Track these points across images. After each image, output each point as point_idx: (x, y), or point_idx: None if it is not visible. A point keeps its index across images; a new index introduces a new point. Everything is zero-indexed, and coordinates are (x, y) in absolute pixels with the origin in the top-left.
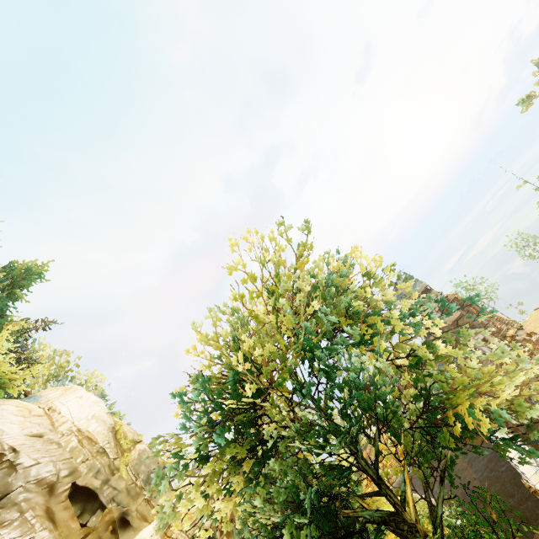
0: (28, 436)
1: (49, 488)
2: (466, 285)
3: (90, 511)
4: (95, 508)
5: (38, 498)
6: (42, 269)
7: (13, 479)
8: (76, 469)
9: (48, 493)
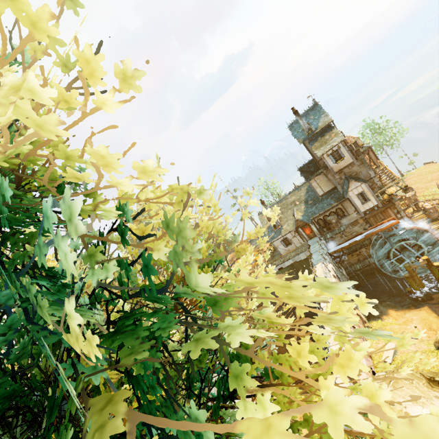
0: None
1: None
2: (377, 128)
3: None
4: None
5: None
6: None
7: None
8: None
9: None
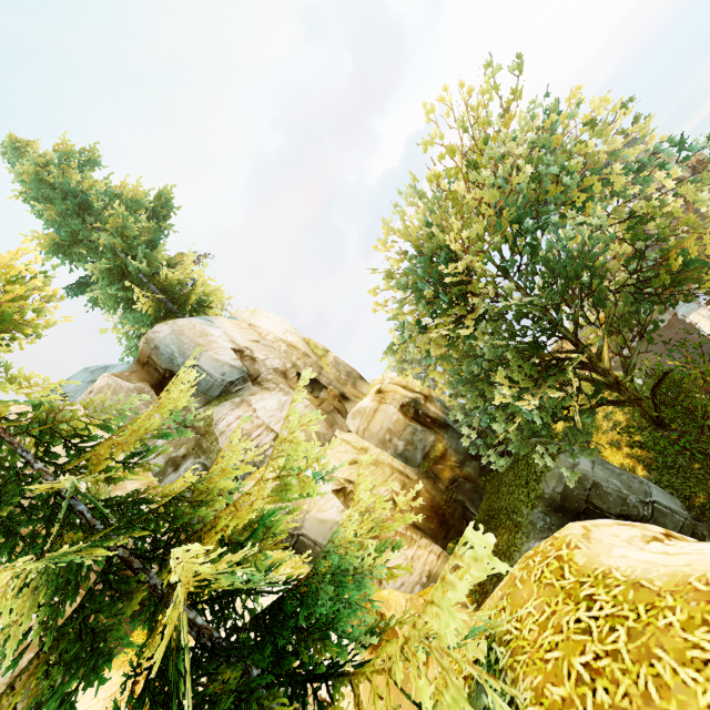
0: (250, 341)
1: (283, 374)
2: None
3: (318, 389)
4: (321, 387)
5: (280, 379)
6: (168, 197)
7: (258, 367)
8: (295, 364)
9: (284, 377)
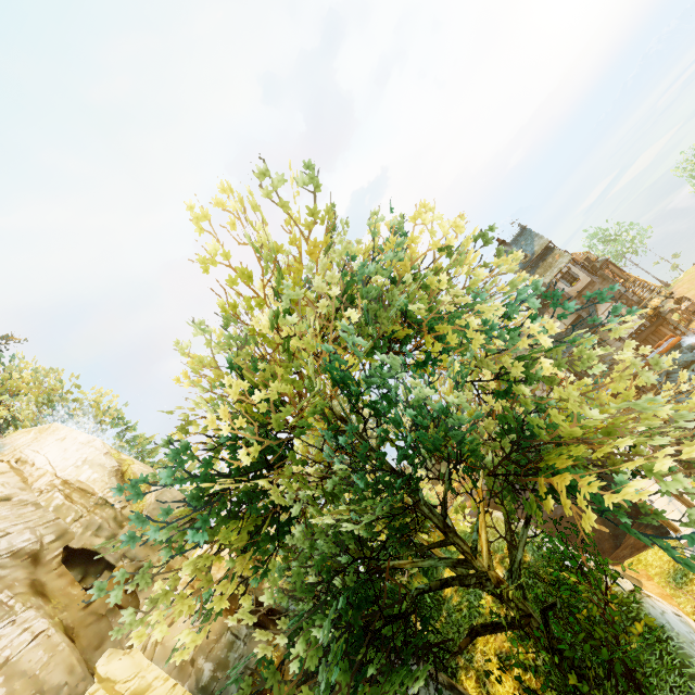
0: None
1: (31, 558)
2: (607, 235)
3: (94, 574)
4: (100, 570)
5: (17, 573)
6: None
7: None
8: (66, 531)
9: (32, 563)
